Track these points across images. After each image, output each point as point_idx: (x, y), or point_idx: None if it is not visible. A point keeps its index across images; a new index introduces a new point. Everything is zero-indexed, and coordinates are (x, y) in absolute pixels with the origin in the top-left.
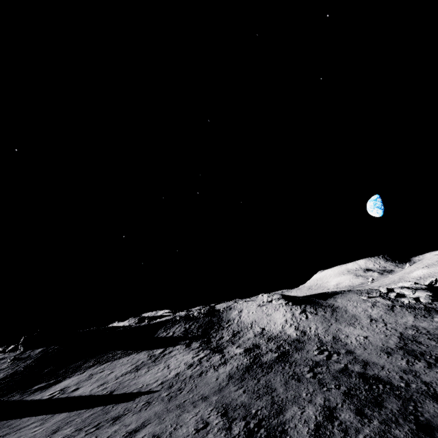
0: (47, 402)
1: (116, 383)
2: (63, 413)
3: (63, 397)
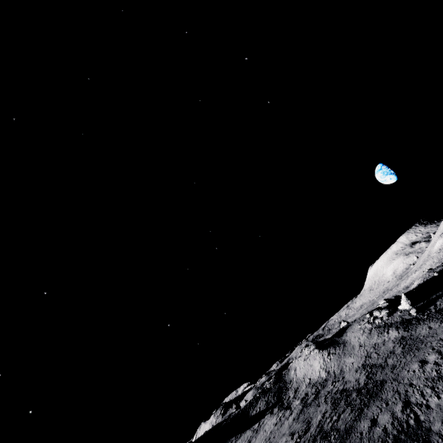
0: None
1: None
2: None
3: None
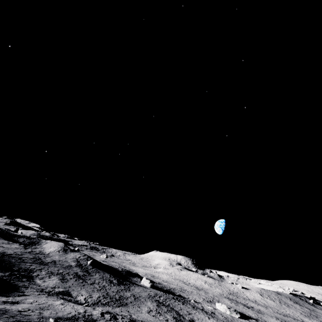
0: None
1: None
2: None
3: None
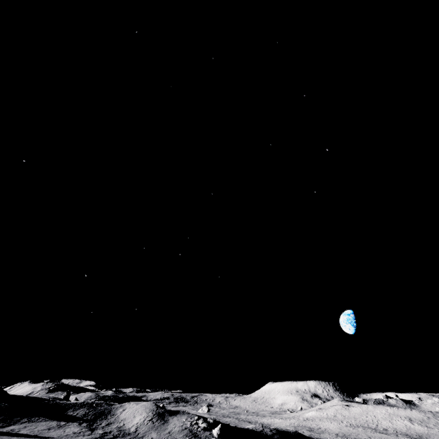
0: (7, 432)
1: (38, 432)
2: (17, 437)
3: (14, 432)
